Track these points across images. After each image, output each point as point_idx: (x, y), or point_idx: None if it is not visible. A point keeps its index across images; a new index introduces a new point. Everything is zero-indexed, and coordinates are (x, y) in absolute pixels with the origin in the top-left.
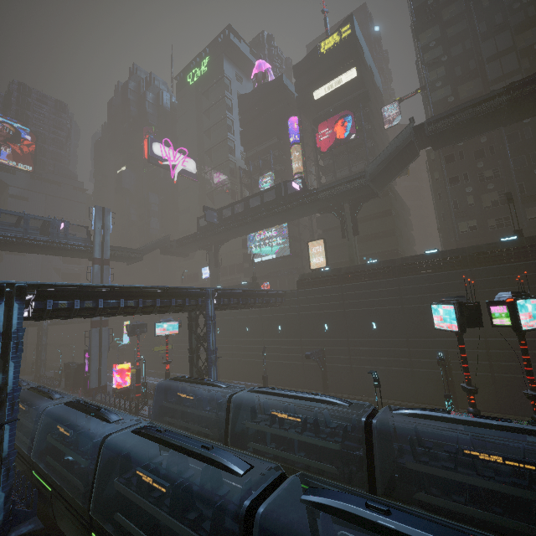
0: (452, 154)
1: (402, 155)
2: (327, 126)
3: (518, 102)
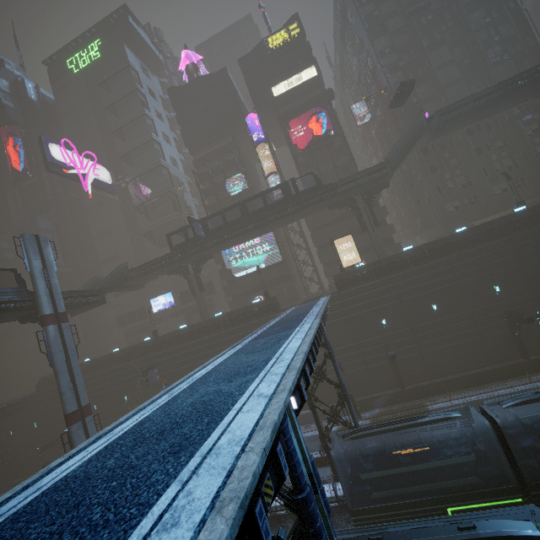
0: (426, 147)
1: (412, 145)
2: (300, 122)
3: (503, 99)
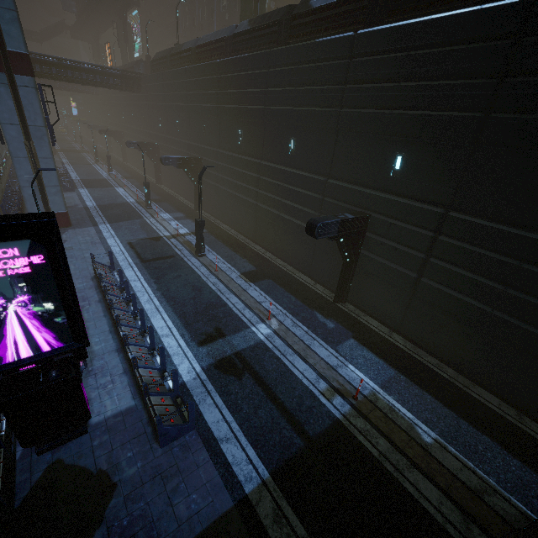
0: None
1: None
2: None
3: None
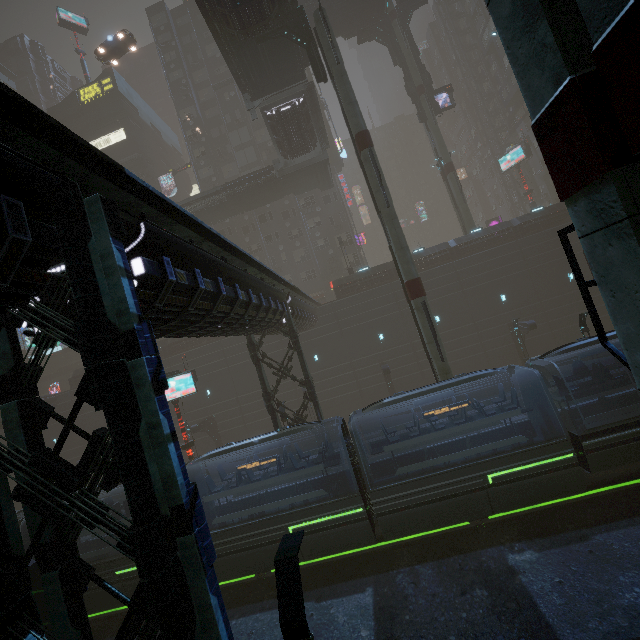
0: (223, 230)
1: None
2: None
3: (237, 198)
